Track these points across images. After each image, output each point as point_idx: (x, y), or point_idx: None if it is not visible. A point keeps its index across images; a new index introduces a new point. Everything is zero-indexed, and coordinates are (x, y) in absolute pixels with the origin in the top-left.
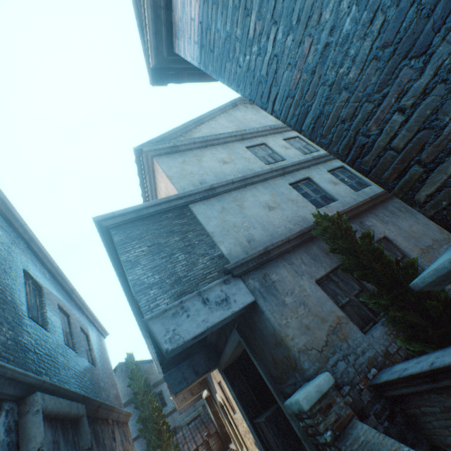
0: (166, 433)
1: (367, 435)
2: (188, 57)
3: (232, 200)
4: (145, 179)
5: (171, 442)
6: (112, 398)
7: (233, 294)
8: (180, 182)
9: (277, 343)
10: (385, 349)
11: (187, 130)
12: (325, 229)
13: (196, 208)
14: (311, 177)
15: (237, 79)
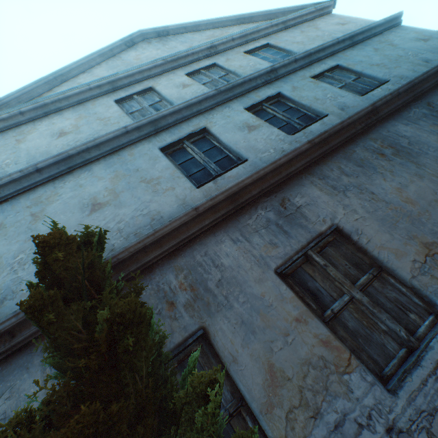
0: None
1: None
2: None
3: (29, 205)
4: None
5: None
6: None
7: None
8: None
9: None
10: None
11: (31, 95)
12: None
13: None
14: (209, 127)
15: None
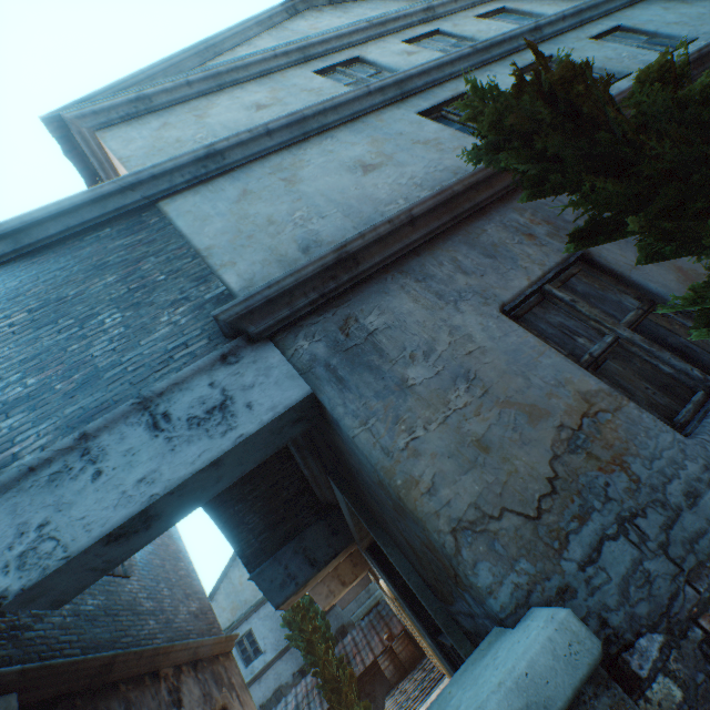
0: (321, 643)
1: None
2: None
3: (271, 172)
4: None
5: (331, 657)
6: (182, 622)
7: (246, 389)
8: (145, 163)
9: (397, 507)
10: None
11: (180, 70)
12: (500, 119)
13: (175, 205)
14: None
15: None
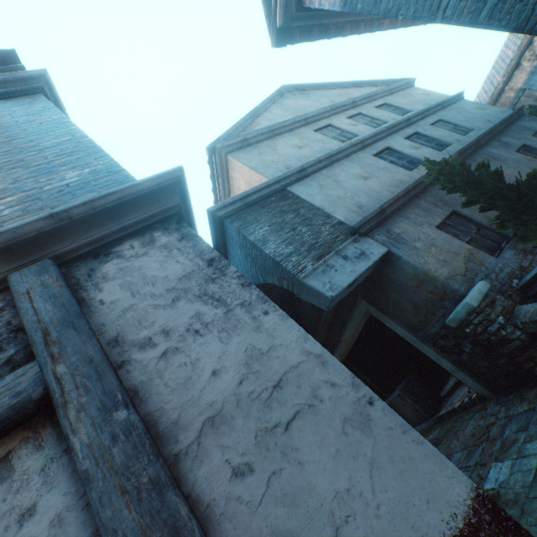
0: None
1: (535, 307)
2: (325, 5)
3: (325, 177)
4: (218, 183)
5: None
6: None
7: (367, 249)
8: (266, 171)
9: (420, 282)
10: (518, 265)
11: (246, 124)
12: (439, 171)
13: (294, 189)
14: (391, 147)
15: (397, 6)
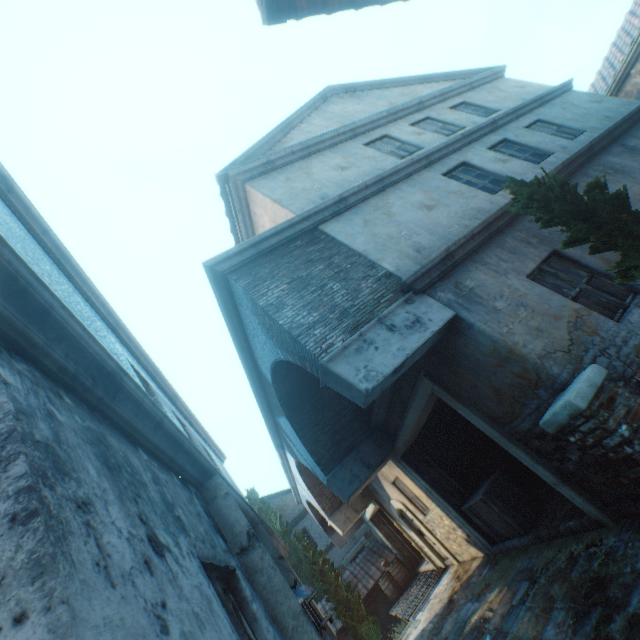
0: (331, 572)
1: None
2: None
3: (374, 209)
4: (237, 220)
5: (341, 583)
6: None
7: (424, 314)
8: (293, 203)
9: (502, 361)
10: None
11: (274, 141)
12: (530, 196)
13: (329, 228)
14: (468, 161)
15: None
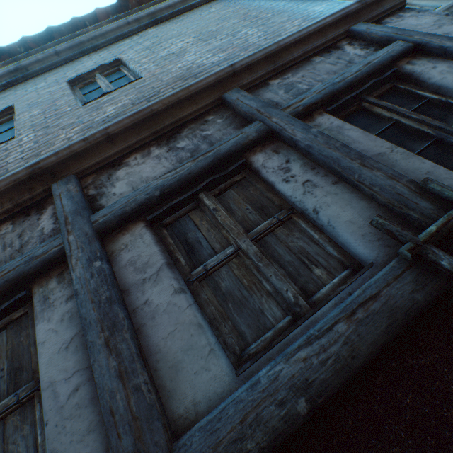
0: None
1: None
2: None
3: None
4: None
5: None
6: None
7: None
8: None
9: None
10: None
11: None
12: None
13: None
14: None
15: None
